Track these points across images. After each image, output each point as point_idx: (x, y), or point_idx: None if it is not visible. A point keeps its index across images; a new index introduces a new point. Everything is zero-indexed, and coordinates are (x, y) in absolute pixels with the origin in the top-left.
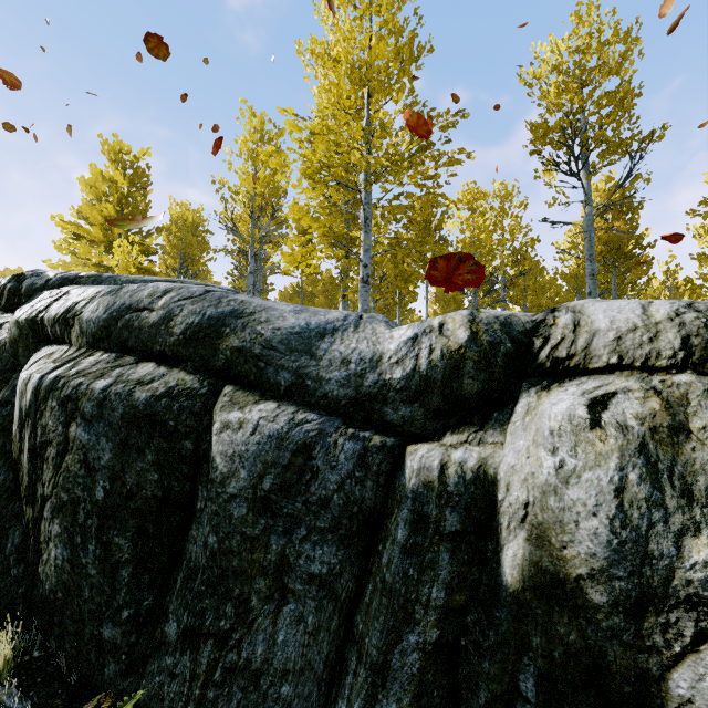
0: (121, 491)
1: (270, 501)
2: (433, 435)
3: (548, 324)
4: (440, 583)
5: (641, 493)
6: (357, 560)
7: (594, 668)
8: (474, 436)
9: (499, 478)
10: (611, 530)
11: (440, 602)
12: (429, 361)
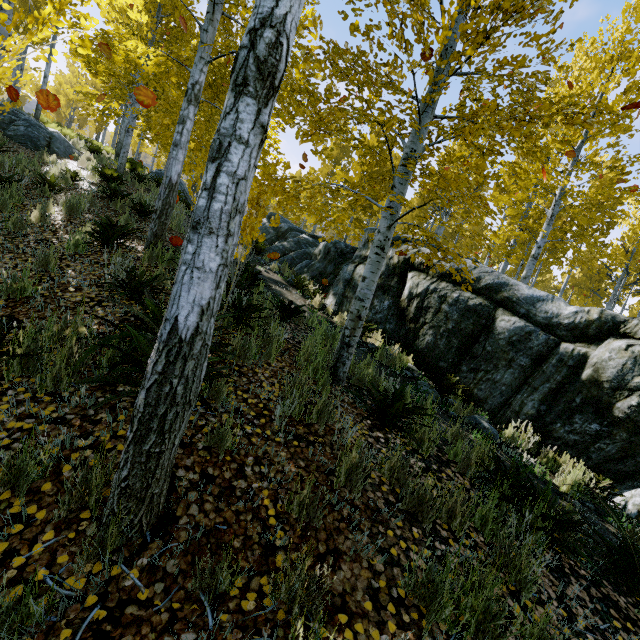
0: (458, 328)
1: (513, 343)
2: (572, 342)
3: (628, 322)
4: (560, 376)
5: (629, 366)
6: (534, 366)
7: (598, 400)
8: (586, 346)
9: (590, 357)
10: (616, 372)
11: (559, 380)
12: (579, 321)
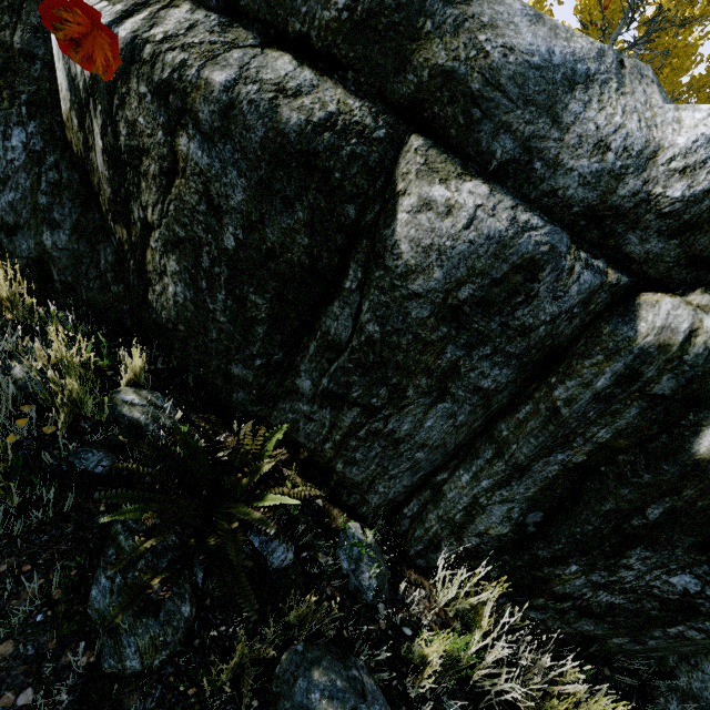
0: (258, 247)
1: (461, 312)
2: (676, 286)
3: None
4: (612, 428)
5: None
6: (521, 383)
7: None
8: None
9: None
10: None
11: (602, 440)
12: None
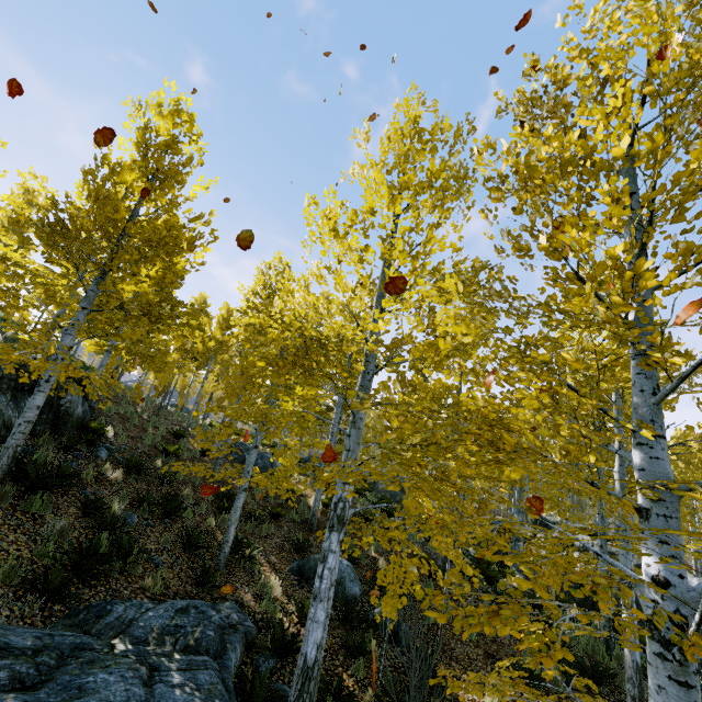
0: None
1: None
2: None
3: None
4: None
5: None
6: None
7: None
8: None
9: None
10: None
11: None
12: None
